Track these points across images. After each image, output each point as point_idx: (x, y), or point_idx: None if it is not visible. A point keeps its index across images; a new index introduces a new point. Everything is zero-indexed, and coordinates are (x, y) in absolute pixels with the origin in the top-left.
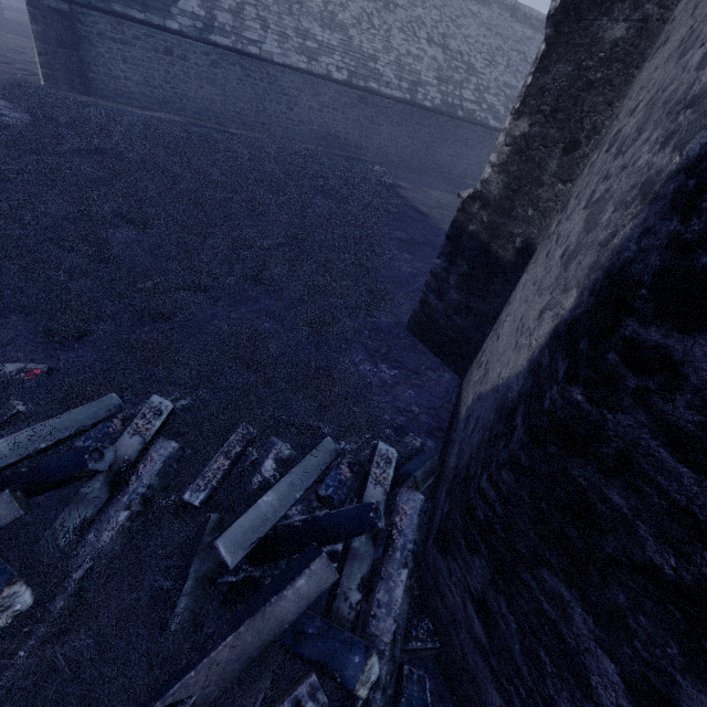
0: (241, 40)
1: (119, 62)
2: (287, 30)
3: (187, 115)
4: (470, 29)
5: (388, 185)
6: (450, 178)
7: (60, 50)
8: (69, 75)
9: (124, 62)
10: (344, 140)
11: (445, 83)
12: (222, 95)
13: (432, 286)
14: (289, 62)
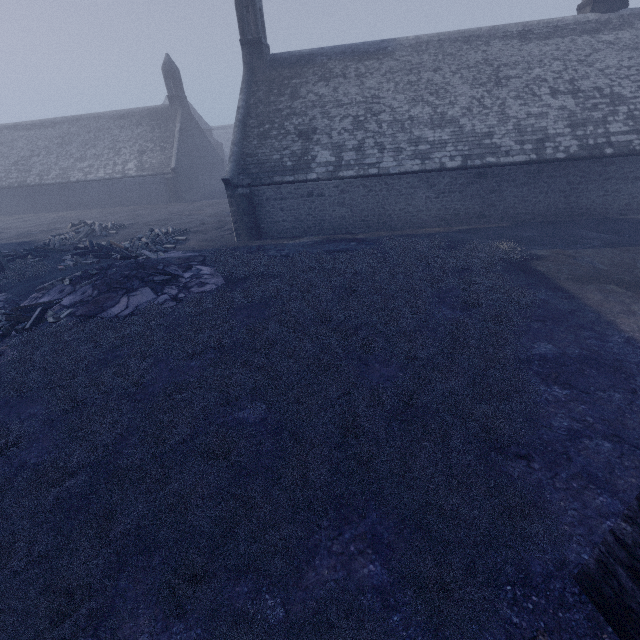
0: (362, 167)
1: (279, 212)
2: (401, 144)
3: (324, 233)
4: (606, 60)
5: (519, 259)
6: (604, 220)
7: (244, 217)
8: (249, 230)
9: (282, 211)
10: (463, 215)
11: (581, 126)
12: (350, 211)
13: (618, 555)
14: (404, 169)
